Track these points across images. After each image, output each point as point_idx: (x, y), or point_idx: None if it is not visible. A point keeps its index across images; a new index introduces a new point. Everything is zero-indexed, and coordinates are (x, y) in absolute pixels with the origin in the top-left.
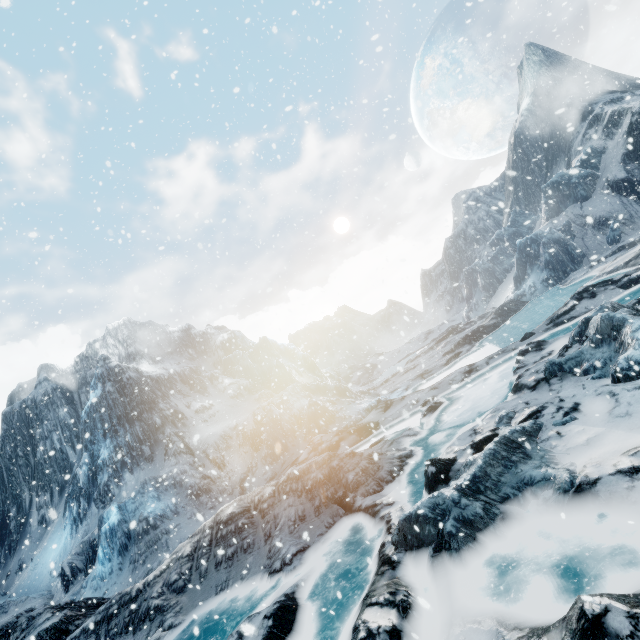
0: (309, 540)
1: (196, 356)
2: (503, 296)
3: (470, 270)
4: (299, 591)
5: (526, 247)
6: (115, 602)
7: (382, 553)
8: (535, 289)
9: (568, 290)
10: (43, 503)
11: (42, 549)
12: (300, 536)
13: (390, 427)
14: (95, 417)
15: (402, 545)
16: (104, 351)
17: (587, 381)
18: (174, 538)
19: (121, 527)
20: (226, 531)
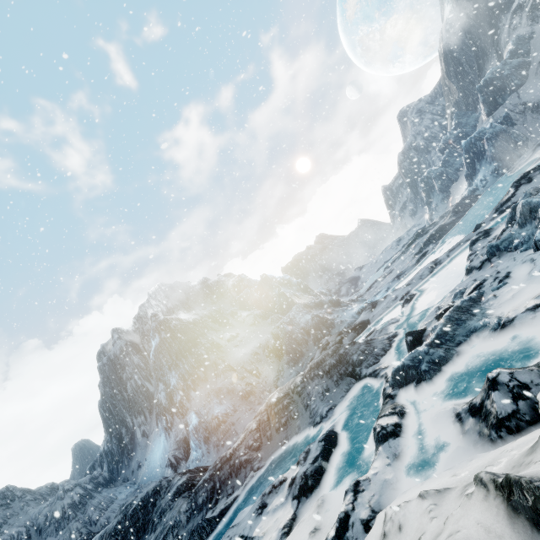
0: (335, 402)
1: (216, 300)
2: (459, 194)
3: (425, 178)
4: (336, 428)
5: (471, 146)
6: (218, 462)
7: (384, 393)
8: (486, 181)
9: (515, 176)
10: (141, 422)
11: (150, 452)
12: (328, 401)
13: (378, 321)
14: (160, 357)
15: (396, 386)
16: (151, 310)
17: (517, 254)
18: (239, 427)
19: (201, 426)
20: (277, 409)
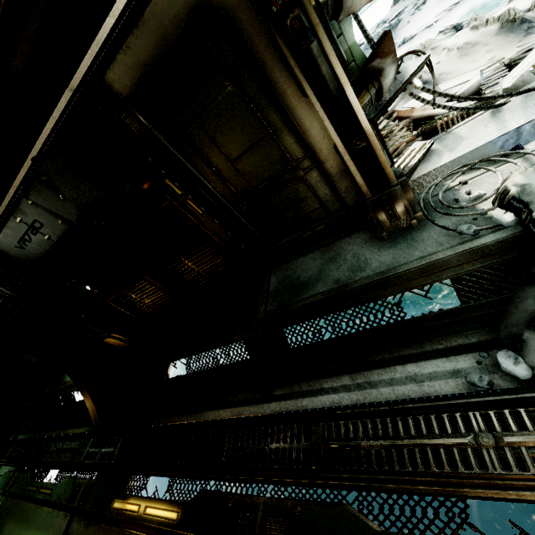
0: None
1: None
2: None
3: None
4: None
5: None
6: None
7: None
8: None
9: None
10: None
11: None
12: None
13: None
14: None
15: None
16: None
17: None
18: None
19: None
20: None
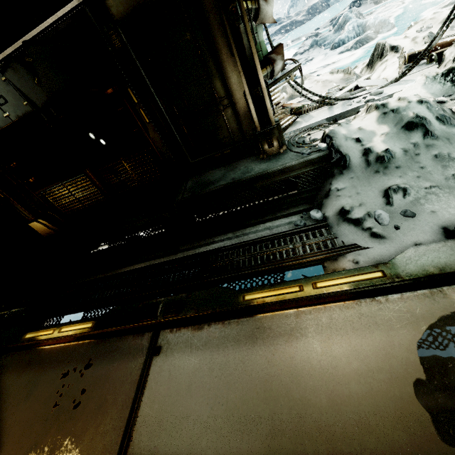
0: None
1: None
2: None
3: None
4: None
5: None
6: None
7: None
8: None
9: None
10: None
11: None
12: None
13: None
14: None
15: None
16: None
17: (322, 50)
18: None
19: None
20: None
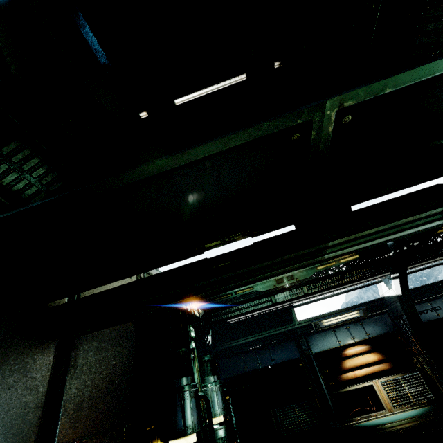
0: None
1: None
2: None
3: None
4: None
5: None
6: None
7: None
8: None
9: None
10: None
11: None
12: None
13: None
14: None
15: None
16: None
17: None
18: None
19: None
20: None
